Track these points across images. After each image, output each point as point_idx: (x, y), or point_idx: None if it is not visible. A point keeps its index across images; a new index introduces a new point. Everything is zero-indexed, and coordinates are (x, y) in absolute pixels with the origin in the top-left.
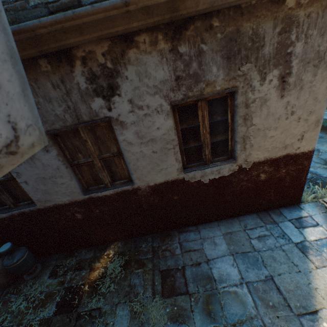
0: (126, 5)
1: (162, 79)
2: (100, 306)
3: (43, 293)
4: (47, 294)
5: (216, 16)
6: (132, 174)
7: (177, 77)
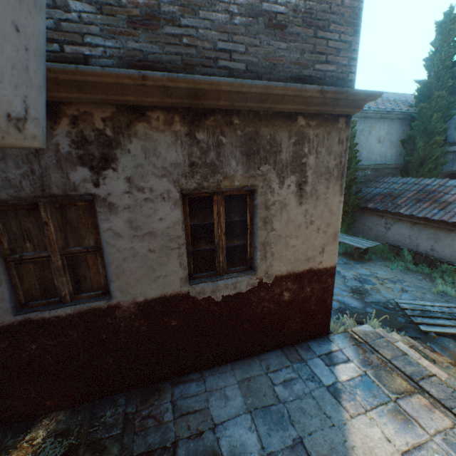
0: (143, 79)
1: (174, 161)
2: None
3: None
4: None
5: (237, 114)
6: (111, 281)
7: (191, 163)
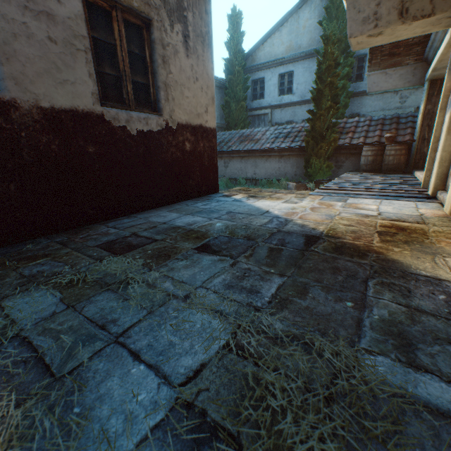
0: None
1: None
2: None
3: None
4: None
5: None
6: None
7: None
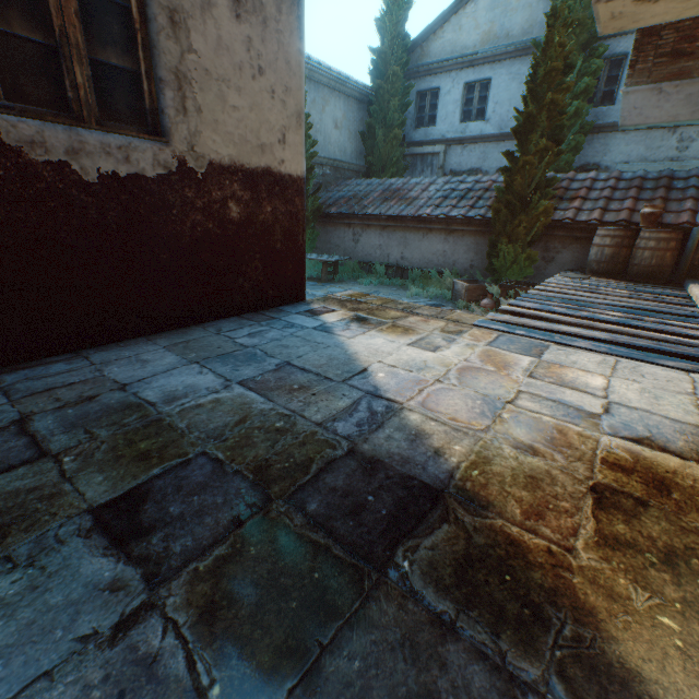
0: None
1: None
2: None
3: None
4: None
5: None
6: None
7: None
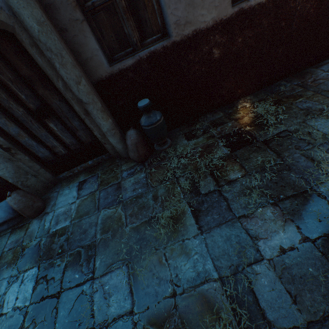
0: None
1: None
2: (284, 130)
3: (197, 149)
4: (203, 147)
5: None
6: None
7: None
